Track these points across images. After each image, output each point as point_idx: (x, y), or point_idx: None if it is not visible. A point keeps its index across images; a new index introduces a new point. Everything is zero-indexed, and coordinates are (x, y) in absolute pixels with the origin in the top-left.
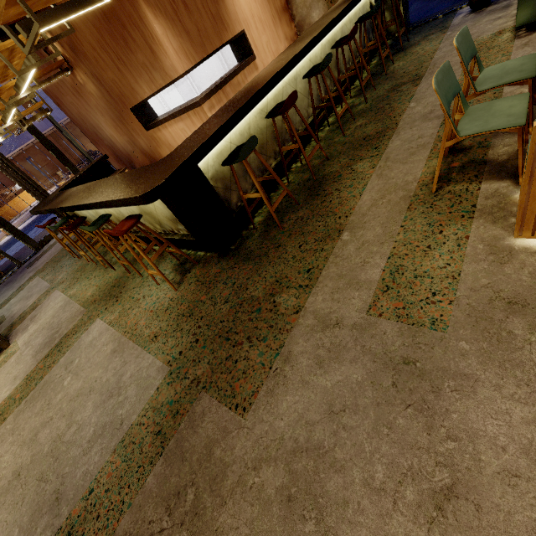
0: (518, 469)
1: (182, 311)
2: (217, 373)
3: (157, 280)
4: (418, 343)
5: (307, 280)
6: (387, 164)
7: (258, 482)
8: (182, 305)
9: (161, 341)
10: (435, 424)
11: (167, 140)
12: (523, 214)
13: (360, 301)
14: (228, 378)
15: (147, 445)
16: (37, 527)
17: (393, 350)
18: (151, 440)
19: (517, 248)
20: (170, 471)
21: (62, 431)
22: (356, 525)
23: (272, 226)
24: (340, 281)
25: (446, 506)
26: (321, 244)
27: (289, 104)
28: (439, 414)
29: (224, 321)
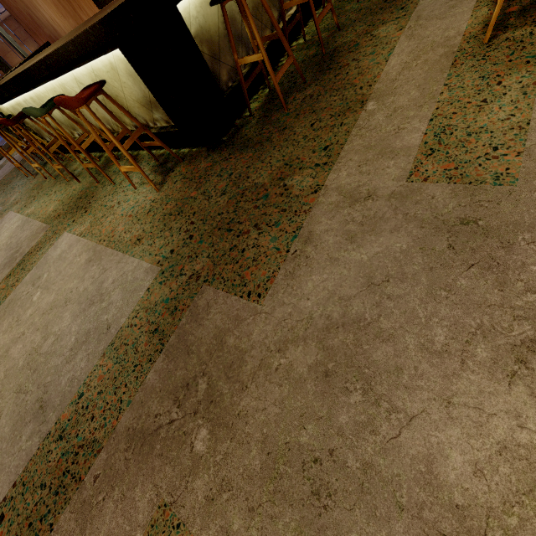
0: None
1: (169, 210)
2: (220, 265)
3: (133, 183)
4: (478, 201)
5: (325, 158)
6: (419, 23)
7: (285, 363)
8: (167, 204)
9: (146, 243)
10: (509, 279)
11: None
12: None
13: (397, 169)
14: (234, 268)
15: (143, 345)
16: (21, 435)
17: (445, 213)
18: (146, 339)
19: None
20: (174, 366)
21: (37, 344)
22: (414, 389)
23: (273, 110)
24: (368, 153)
25: (531, 358)
26: (339, 119)
27: None
28: (513, 268)
29: (223, 213)
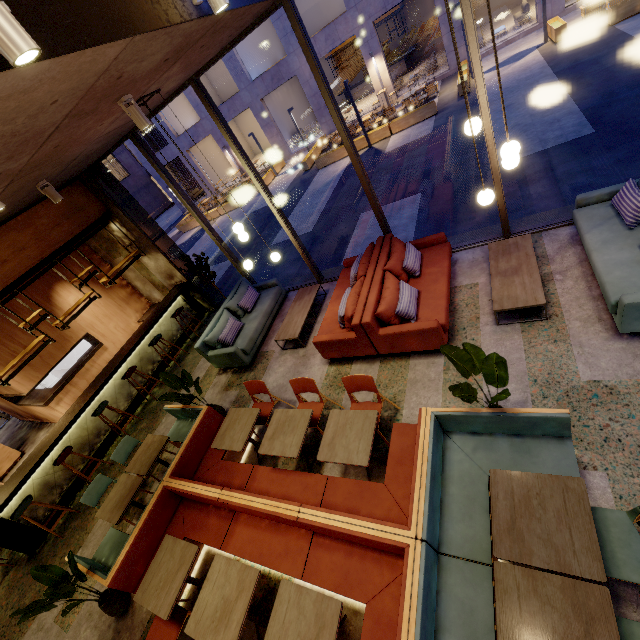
0: None
1: None
2: None
3: None
4: None
5: None
6: None
7: None
8: None
9: None
10: None
11: (36, 410)
12: None
13: (57, 610)
14: None
15: None
16: None
17: None
18: None
19: None
20: None
21: None
22: None
23: (62, 532)
24: None
25: None
26: None
27: (61, 460)
28: None
29: (5, 626)
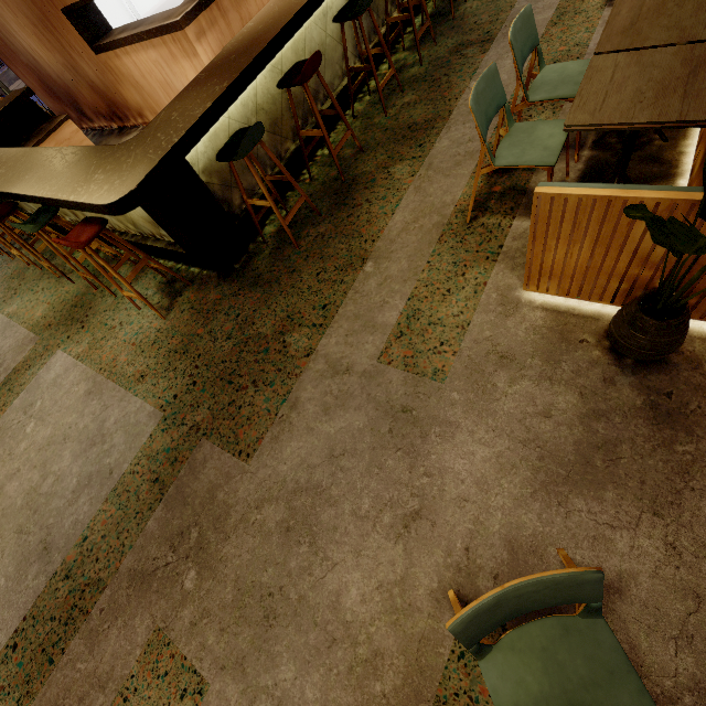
0: (469, 495)
1: (175, 346)
2: (219, 420)
3: (137, 304)
4: (418, 393)
5: (322, 319)
6: (428, 174)
7: (260, 519)
8: (173, 338)
9: (150, 382)
10: (417, 464)
11: (131, 74)
12: (529, 270)
13: (373, 346)
14: (231, 424)
15: (145, 493)
16: (27, 574)
17: (395, 399)
18: (148, 488)
19: (523, 301)
20: (172, 515)
21: (36, 483)
22: (341, 544)
23: (287, 242)
24: (356, 323)
25: (412, 525)
26: (341, 275)
27: (309, 72)
28: (422, 456)
29: (227, 361)
